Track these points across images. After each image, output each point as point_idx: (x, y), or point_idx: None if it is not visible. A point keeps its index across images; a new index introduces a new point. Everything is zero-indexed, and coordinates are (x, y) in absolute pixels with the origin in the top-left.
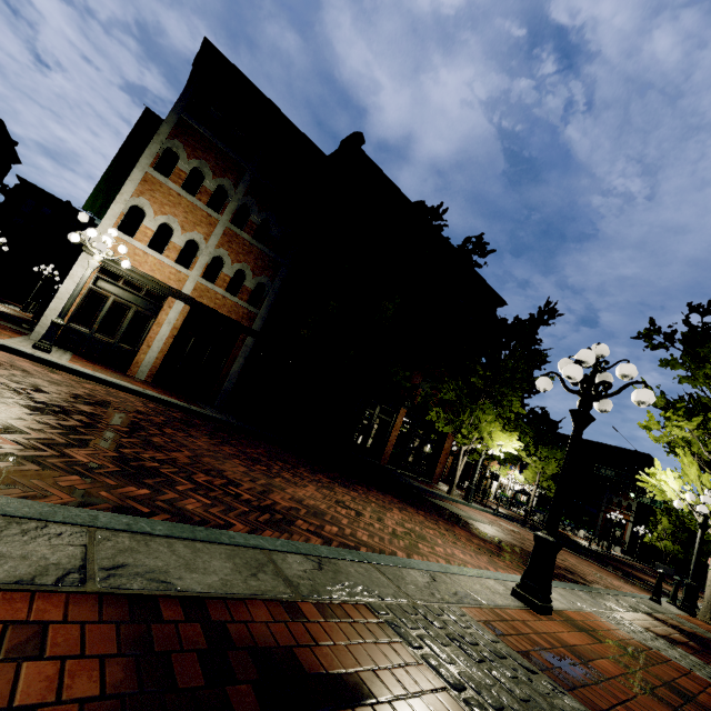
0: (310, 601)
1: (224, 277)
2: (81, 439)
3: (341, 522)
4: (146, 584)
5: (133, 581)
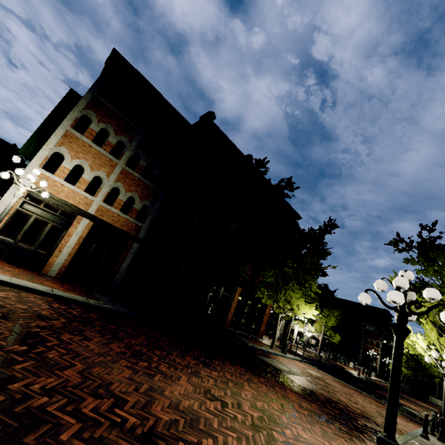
0: None
1: (120, 201)
2: None
3: (213, 426)
4: None
5: None
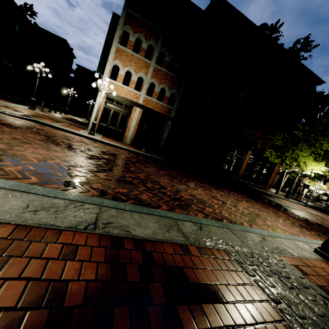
0: (194, 245)
1: (156, 93)
2: (103, 169)
3: (214, 207)
4: (119, 232)
5: (114, 230)
